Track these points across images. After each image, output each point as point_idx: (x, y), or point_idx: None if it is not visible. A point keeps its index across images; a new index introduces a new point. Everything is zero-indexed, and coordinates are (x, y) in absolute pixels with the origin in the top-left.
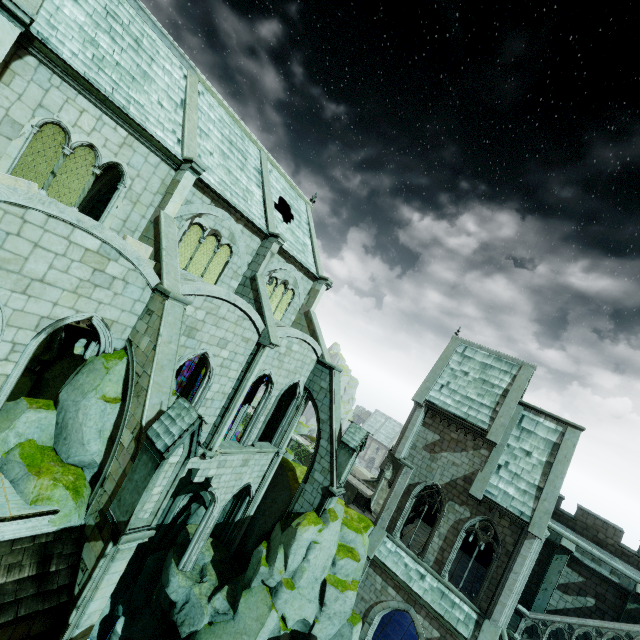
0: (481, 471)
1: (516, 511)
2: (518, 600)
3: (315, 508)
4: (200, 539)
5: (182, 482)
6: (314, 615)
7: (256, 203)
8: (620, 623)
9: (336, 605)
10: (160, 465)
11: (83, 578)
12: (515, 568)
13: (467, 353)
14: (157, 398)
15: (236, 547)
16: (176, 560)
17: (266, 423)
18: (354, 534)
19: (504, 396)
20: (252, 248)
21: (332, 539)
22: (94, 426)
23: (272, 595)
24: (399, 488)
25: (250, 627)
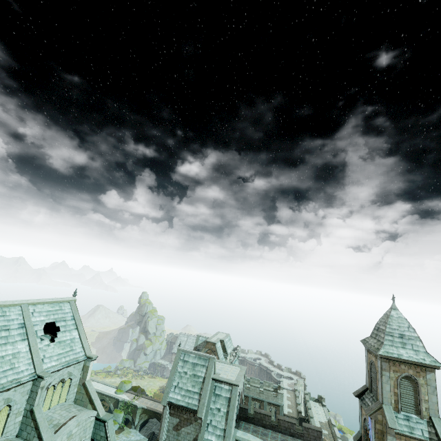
0: (200, 433)
1: None
2: None
3: None
4: None
5: None
6: None
7: (23, 358)
8: None
9: None
10: None
11: None
12: None
13: (185, 358)
14: None
15: None
16: None
17: None
18: None
19: (204, 382)
20: (27, 390)
21: None
22: None
23: None
24: None
25: None
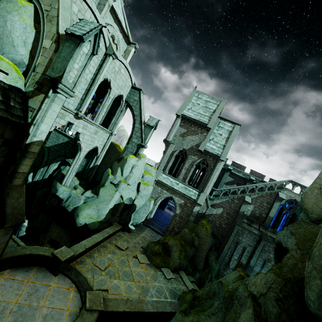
0: (203, 141)
1: (216, 153)
2: (211, 191)
3: (134, 154)
4: (73, 170)
5: (52, 157)
6: (135, 196)
7: None
8: (245, 185)
9: (144, 191)
10: (79, 45)
11: (33, 114)
12: (214, 173)
13: (199, 96)
14: (64, 25)
15: (90, 180)
16: (59, 183)
17: (103, 121)
18: (150, 168)
19: (214, 112)
20: None
21: (142, 166)
22: (19, 37)
23: (116, 187)
24: (168, 153)
25: (107, 199)
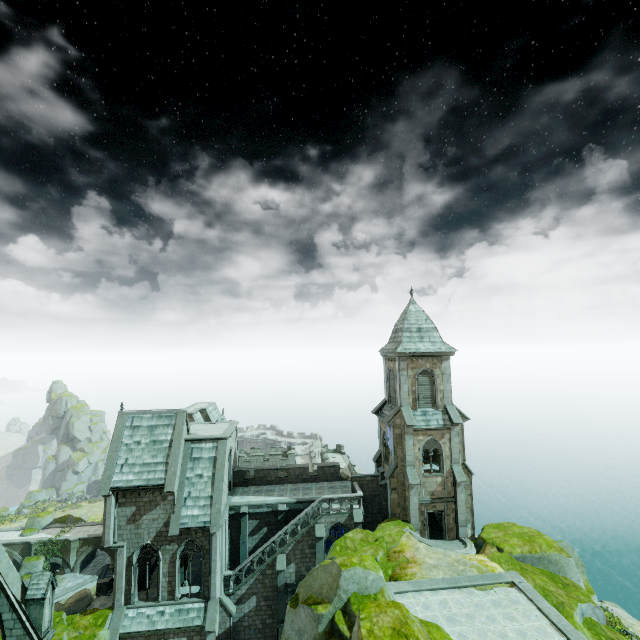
0: (173, 512)
1: (202, 524)
2: (234, 560)
3: None
4: None
5: None
6: None
7: None
8: (271, 539)
9: None
10: None
11: None
12: (213, 558)
13: (135, 423)
14: None
15: None
16: None
17: None
18: None
19: (171, 446)
20: None
21: None
22: None
23: None
24: (120, 568)
25: None
